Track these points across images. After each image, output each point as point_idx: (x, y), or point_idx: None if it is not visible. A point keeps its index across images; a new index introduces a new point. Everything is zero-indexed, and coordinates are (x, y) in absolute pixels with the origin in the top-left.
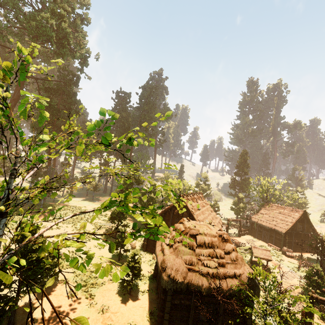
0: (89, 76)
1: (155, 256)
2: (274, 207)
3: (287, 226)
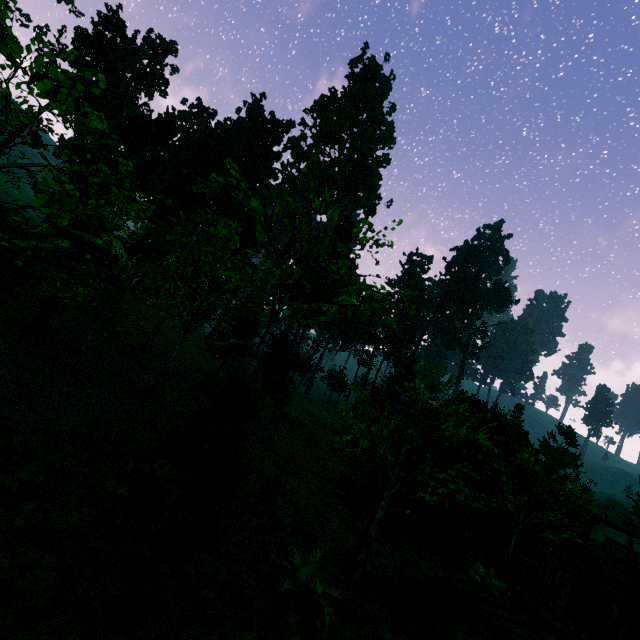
0: (373, 229)
1: None
2: None
3: None
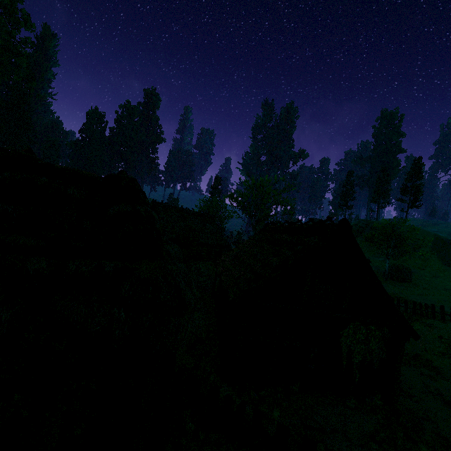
0: (40, 95)
1: None
2: None
3: None
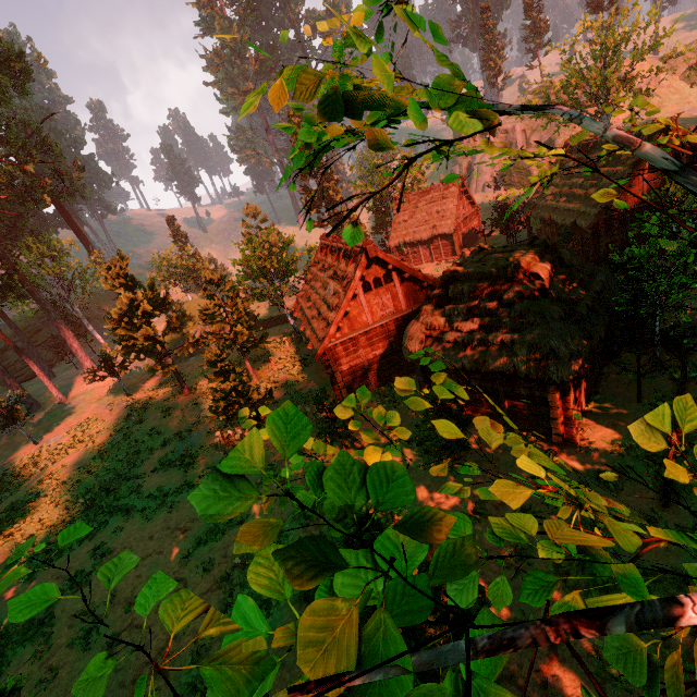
0: None
1: (383, 391)
2: (415, 198)
3: (453, 216)
